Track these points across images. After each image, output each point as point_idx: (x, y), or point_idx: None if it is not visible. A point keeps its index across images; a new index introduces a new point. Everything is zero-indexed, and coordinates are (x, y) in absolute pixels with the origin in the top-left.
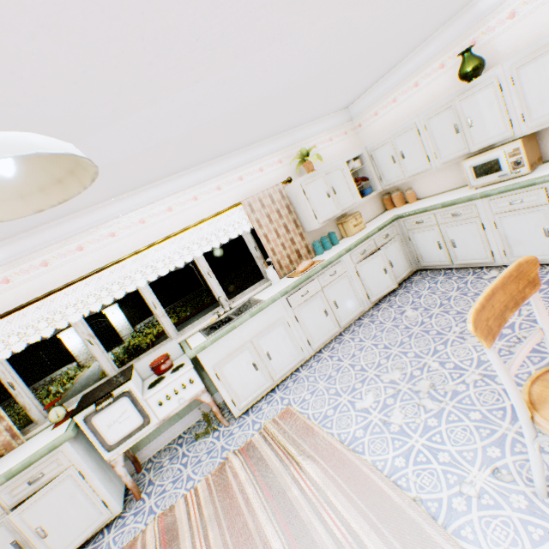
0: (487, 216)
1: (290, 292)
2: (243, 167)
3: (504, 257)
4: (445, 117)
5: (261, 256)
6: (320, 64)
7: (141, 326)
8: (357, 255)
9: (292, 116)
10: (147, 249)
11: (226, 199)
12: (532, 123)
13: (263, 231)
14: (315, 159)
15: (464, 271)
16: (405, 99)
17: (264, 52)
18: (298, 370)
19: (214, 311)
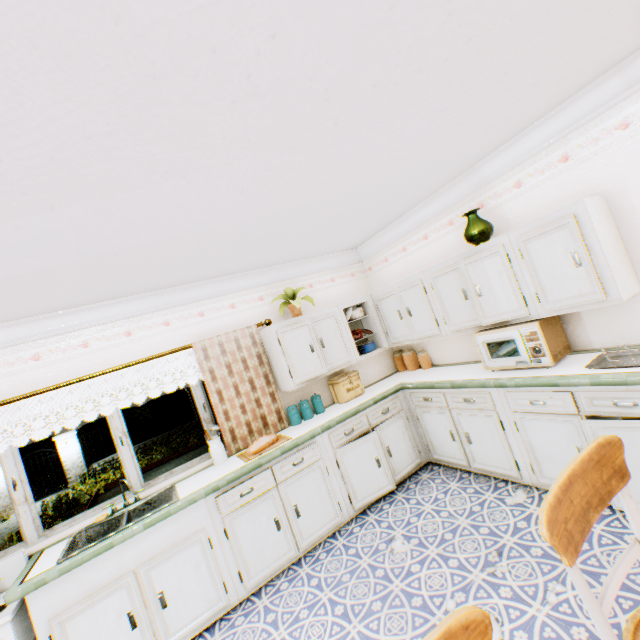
0: (506, 412)
1: (224, 486)
2: (208, 300)
3: (533, 474)
4: (452, 279)
5: (211, 419)
6: (278, 205)
7: (99, 464)
8: (340, 435)
9: (272, 252)
10: (27, 397)
11: (174, 337)
12: (549, 305)
13: (218, 385)
14: (299, 302)
15: (484, 480)
16: (415, 250)
17: (162, 186)
18: (213, 627)
19: (117, 498)
